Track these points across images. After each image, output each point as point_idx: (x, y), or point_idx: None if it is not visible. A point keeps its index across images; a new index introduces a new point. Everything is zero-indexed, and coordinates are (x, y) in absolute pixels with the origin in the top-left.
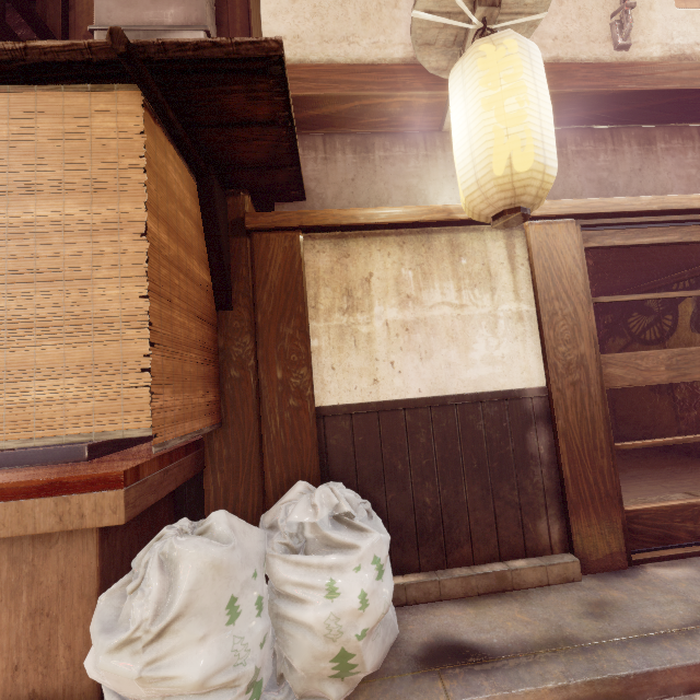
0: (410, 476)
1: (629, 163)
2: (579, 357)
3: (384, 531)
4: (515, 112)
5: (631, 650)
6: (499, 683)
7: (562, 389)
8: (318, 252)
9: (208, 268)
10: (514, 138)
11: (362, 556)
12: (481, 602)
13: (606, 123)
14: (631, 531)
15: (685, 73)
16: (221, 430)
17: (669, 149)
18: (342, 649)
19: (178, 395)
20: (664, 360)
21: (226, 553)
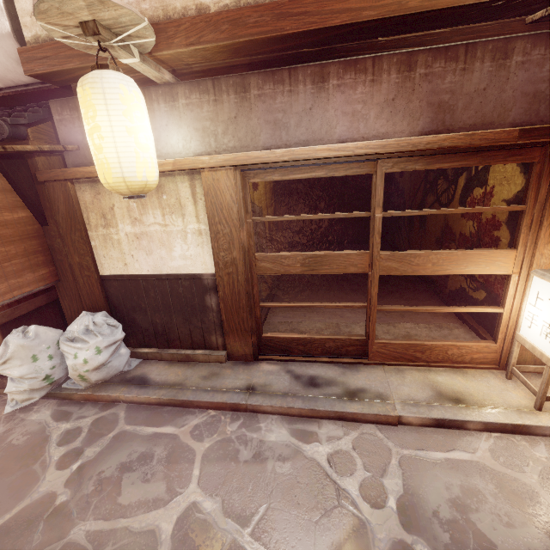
0: (149, 310)
1: (302, 103)
2: (232, 259)
3: (116, 335)
4: (99, 144)
5: (196, 392)
6: (140, 392)
7: (222, 276)
8: (84, 191)
9: (25, 207)
10: (102, 161)
11: (90, 346)
12: (175, 364)
13: (310, 47)
14: (267, 345)
15: (355, 2)
16: (61, 283)
17: (341, 85)
18: (80, 374)
19: (3, 284)
20: (300, 260)
21: (27, 342)
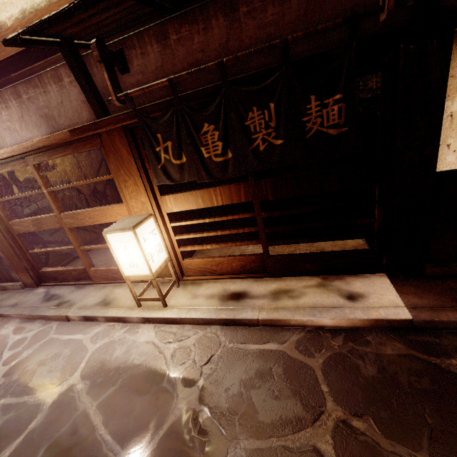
0: None
1: None
2: None
3: None
4: None
5: None
6: None
7: None
8: None
9: None
10: None
11: None
12: None
13: None
14: (45, 276)
15: None
16: None
17: None
18: None
19: None
20: (31, 223)
21: None
